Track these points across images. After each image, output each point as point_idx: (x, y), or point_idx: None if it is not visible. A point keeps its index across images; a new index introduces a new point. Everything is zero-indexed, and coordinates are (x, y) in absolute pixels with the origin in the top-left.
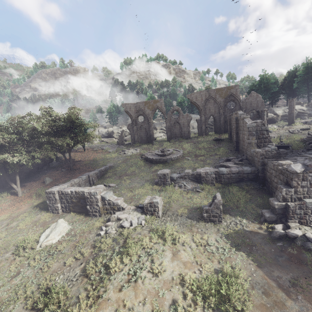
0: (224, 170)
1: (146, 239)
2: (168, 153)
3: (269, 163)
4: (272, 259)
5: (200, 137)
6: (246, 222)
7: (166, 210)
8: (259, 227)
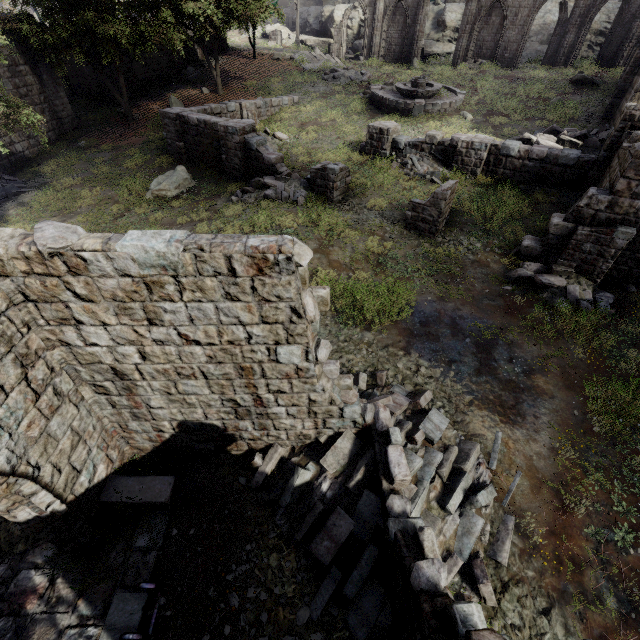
0: (515, 146)
1: (290, 216)
2: (426, 91)
3: (625, 140)
4: (473, 298)
5: (543, 69)
6: (480, 248)
7: (352, 196)
8: (496, 261)
